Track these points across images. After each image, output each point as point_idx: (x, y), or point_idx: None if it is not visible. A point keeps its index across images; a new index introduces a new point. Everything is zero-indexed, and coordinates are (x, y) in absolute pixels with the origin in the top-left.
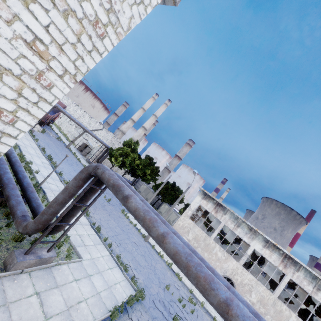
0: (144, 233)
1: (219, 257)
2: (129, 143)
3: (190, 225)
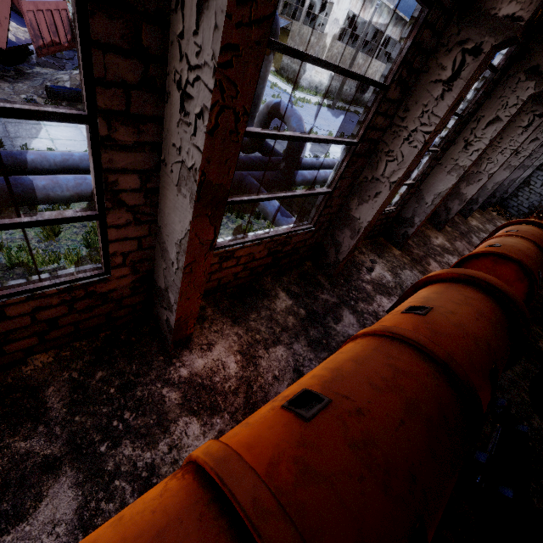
0: (327, 103)
1: (360, 65)
2: None
3: (338, 50)
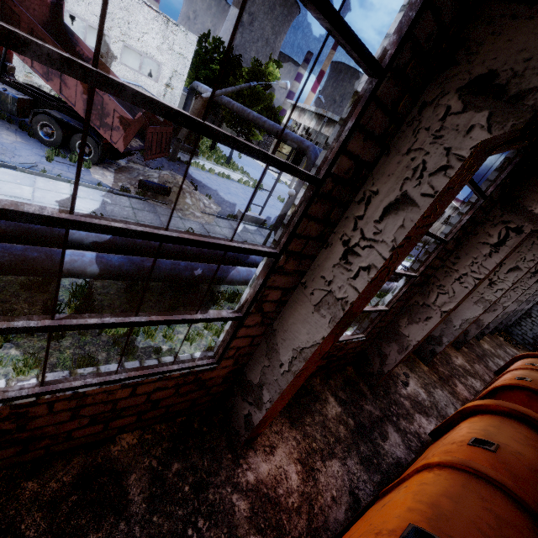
0: None
1: None
2: (263, 73)
3: None
